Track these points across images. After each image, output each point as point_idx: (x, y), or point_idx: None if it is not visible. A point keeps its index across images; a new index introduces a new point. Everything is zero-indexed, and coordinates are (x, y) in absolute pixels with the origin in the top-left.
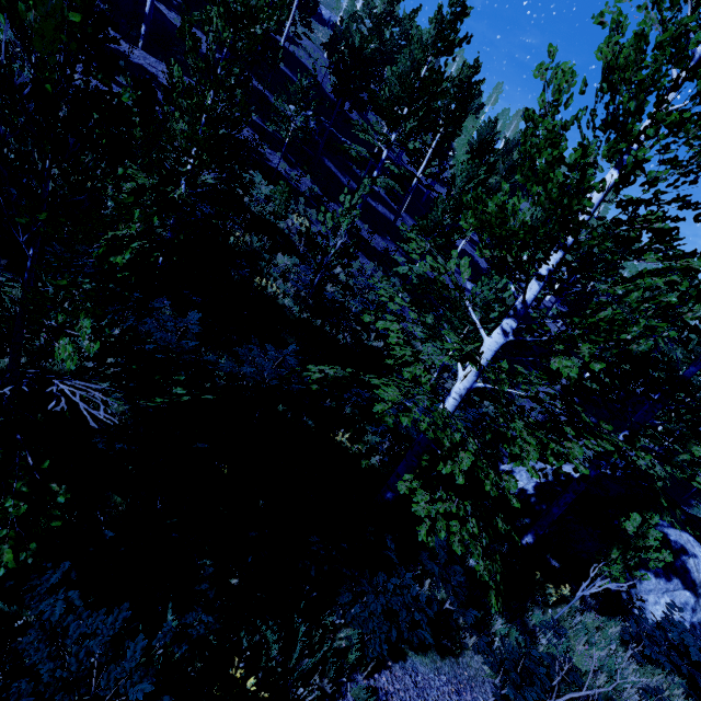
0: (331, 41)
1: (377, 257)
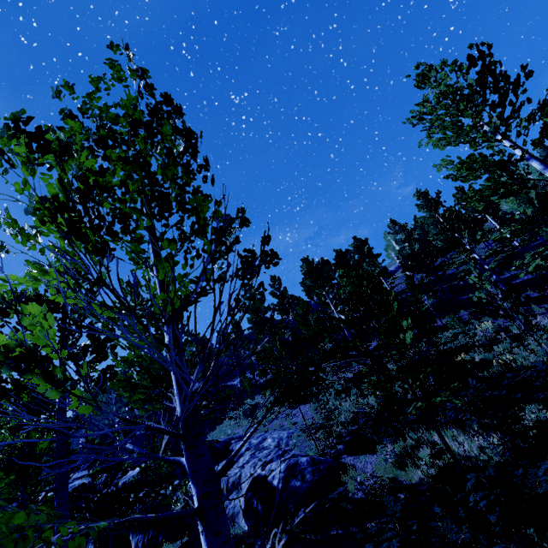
0: (402, 267)
1: None
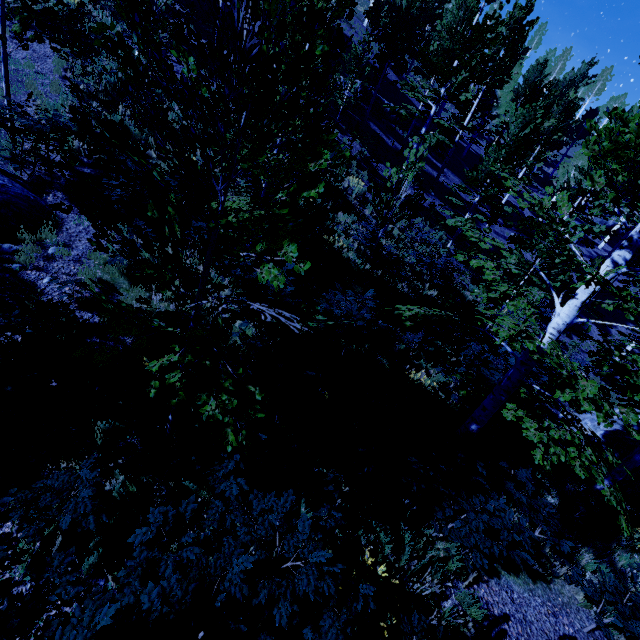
0: (373, 8)
1: (423, 213)
